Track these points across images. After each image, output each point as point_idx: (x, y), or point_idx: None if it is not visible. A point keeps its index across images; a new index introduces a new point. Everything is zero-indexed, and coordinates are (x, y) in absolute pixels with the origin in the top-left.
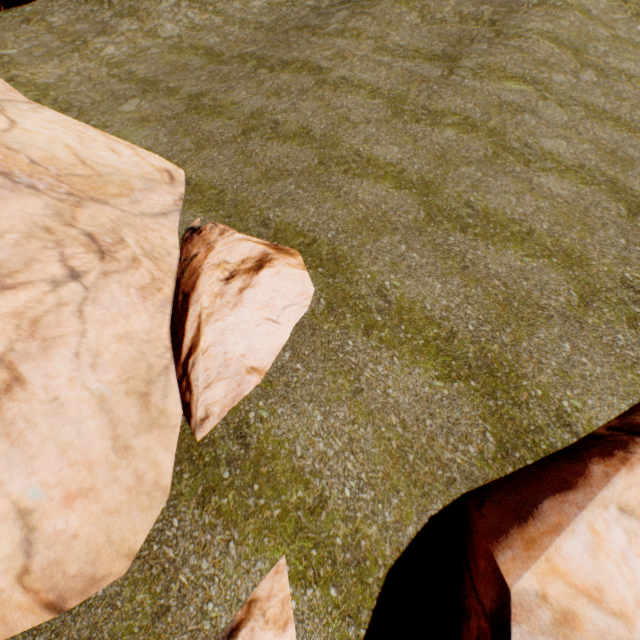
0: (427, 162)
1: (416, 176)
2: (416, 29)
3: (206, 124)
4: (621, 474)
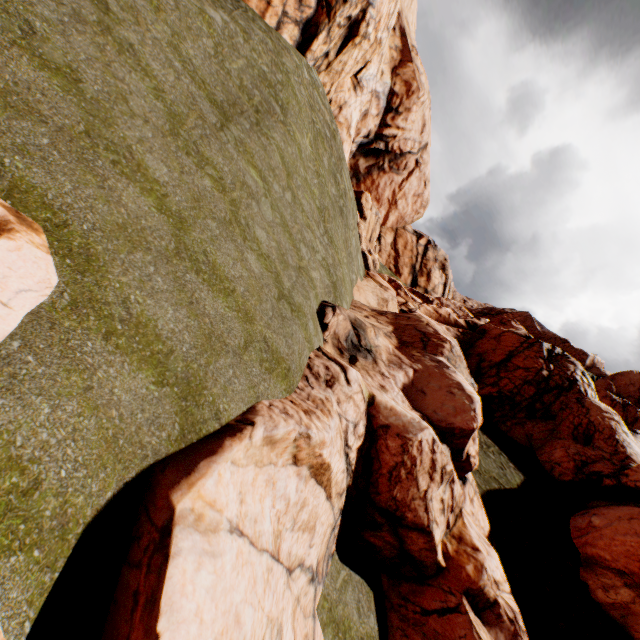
0: (187, 199)
1: (176, 207)
2: (209, 59)
3: None
4: (238, 445)
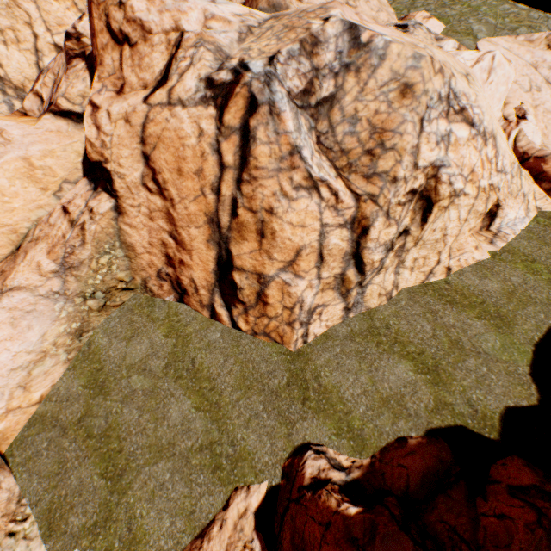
0: (480, 1)
1: (475, 4)
2: None
3: None
4: (506, 37)
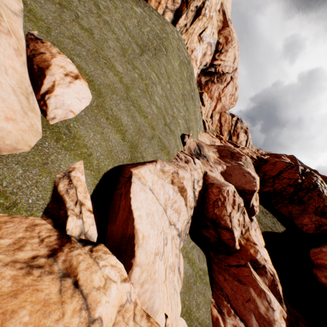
0: (129, 80)
1: (126, 82)
2: (135, 27)
3: None
4: (151, 165)
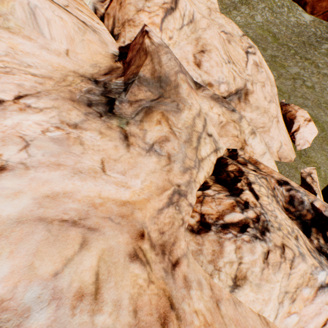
0: None
1: None
2: None
3: (279, 69)
4: None
